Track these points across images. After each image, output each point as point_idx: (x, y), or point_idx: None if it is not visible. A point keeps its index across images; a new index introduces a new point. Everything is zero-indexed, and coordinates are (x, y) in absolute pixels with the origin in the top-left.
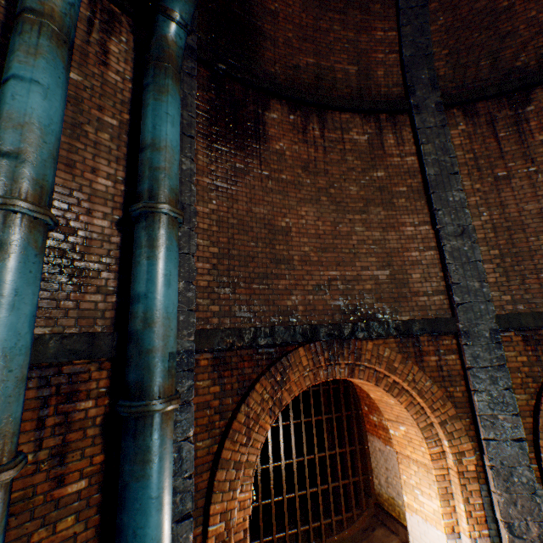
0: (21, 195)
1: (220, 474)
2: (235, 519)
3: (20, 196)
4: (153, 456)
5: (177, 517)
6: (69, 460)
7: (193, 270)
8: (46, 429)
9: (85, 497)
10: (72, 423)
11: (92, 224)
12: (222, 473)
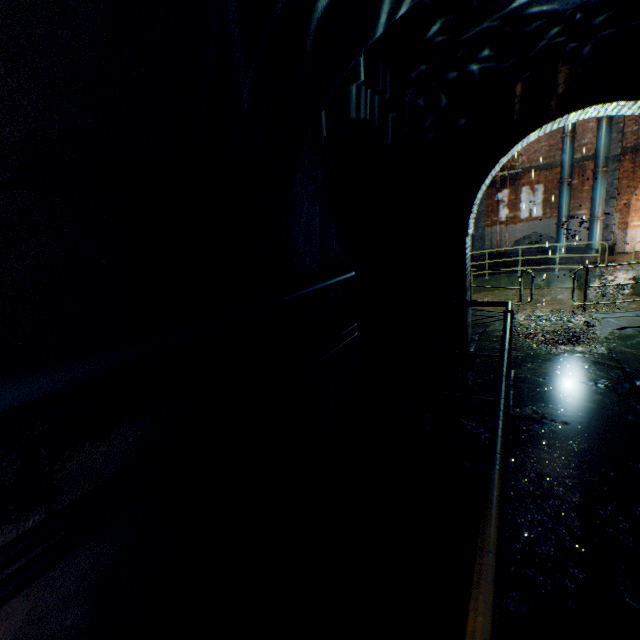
0: (567, 133)
1: (625, 190)
2: (630, 203)
3: (566, 133)
4: (596, 181)
5: (609, 198)
6: (583, 183)
7: (620, 128)
8: (578, 177)
9: (587, 191)
10: (584, 176)
11: (588, 127)
12: (626, 190)
